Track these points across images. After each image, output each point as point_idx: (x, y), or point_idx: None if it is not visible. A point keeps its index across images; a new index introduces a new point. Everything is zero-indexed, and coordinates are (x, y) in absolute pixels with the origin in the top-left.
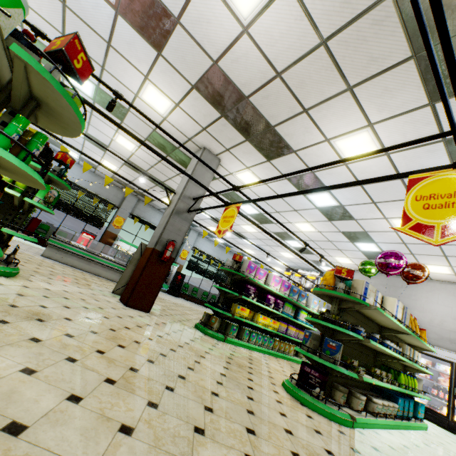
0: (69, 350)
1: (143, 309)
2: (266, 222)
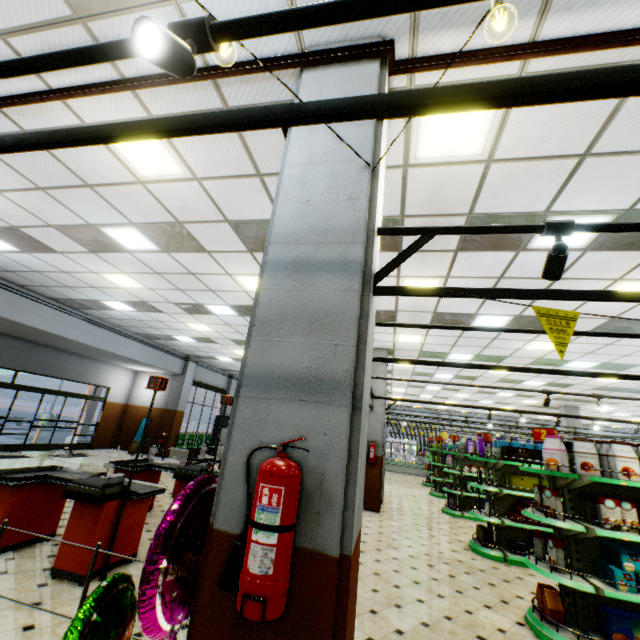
0: None
1: None
2: None
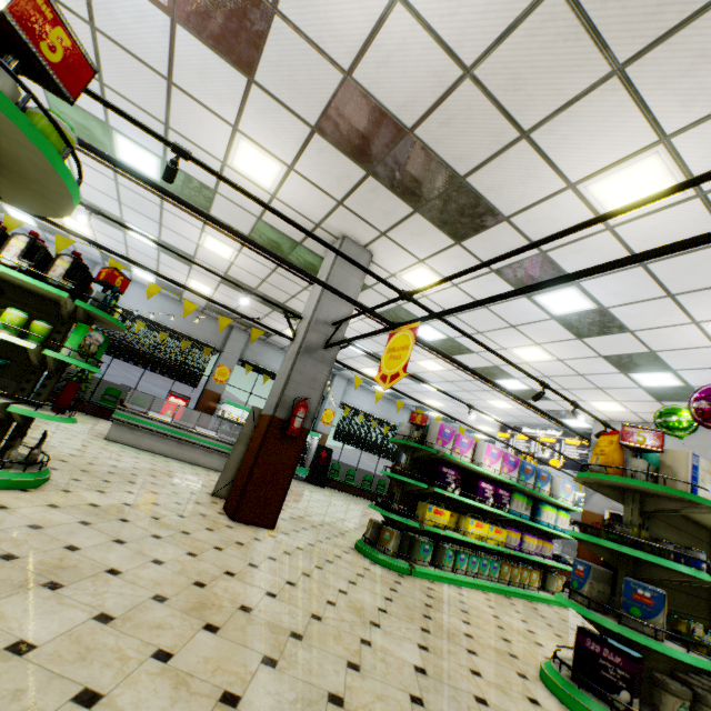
0: (90, 667)
1: (263, 524)
2: (460, 352)
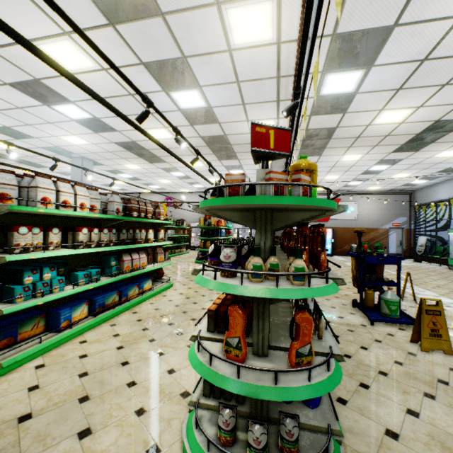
0: None
1: None
2: None
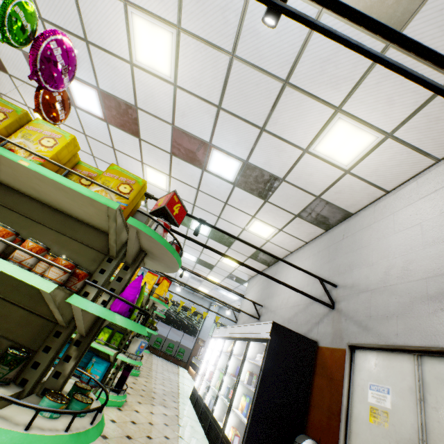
0: None
1: None
2: None
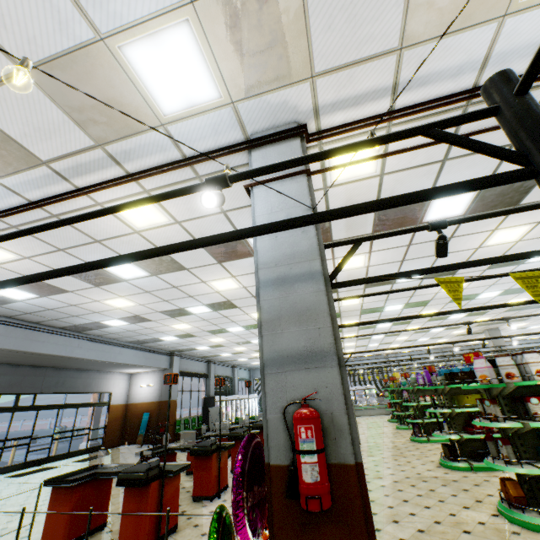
0: None
1: None
2: None
